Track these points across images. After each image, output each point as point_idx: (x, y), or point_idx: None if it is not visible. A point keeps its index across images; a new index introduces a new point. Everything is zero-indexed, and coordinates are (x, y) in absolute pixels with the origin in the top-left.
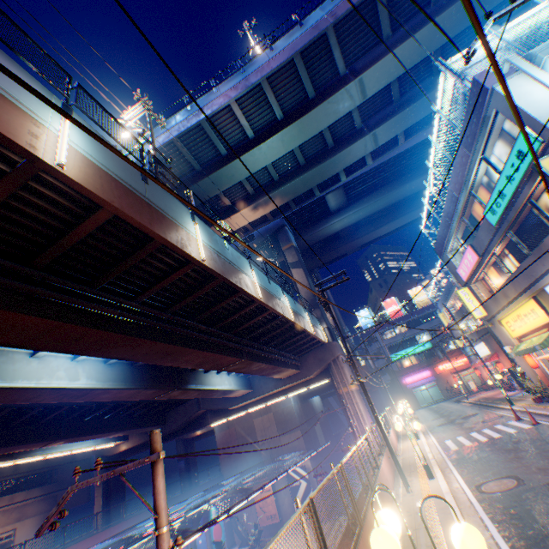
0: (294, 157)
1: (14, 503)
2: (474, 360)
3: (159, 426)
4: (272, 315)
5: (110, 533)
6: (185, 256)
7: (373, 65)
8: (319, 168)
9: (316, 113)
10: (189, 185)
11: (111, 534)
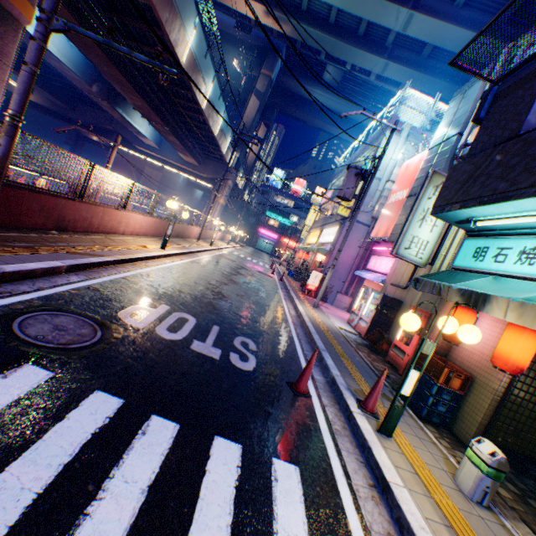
0: (331, 9)
1: None
2: None
3: (68, 109)
4: (205, 121)
5: None
6: (174, 52)
7: (428, 16)
8: (336, 43)
9: (368, 0)
10: None
11: None
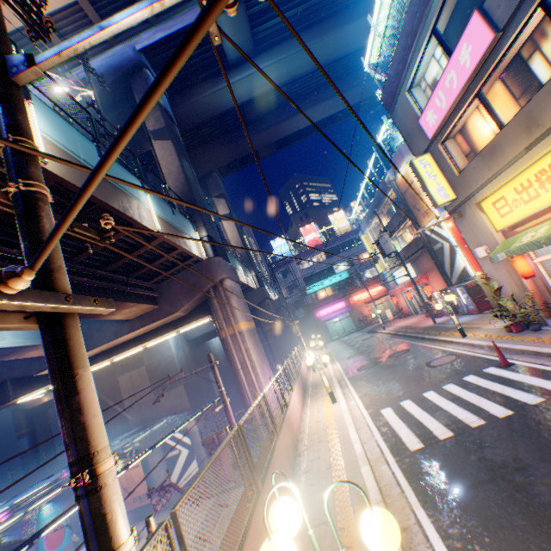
0: None
1: None
2: (394, 287)
3: None
4: None
5: None
6: None
7: None
8: None
9: None
10: None
11: None
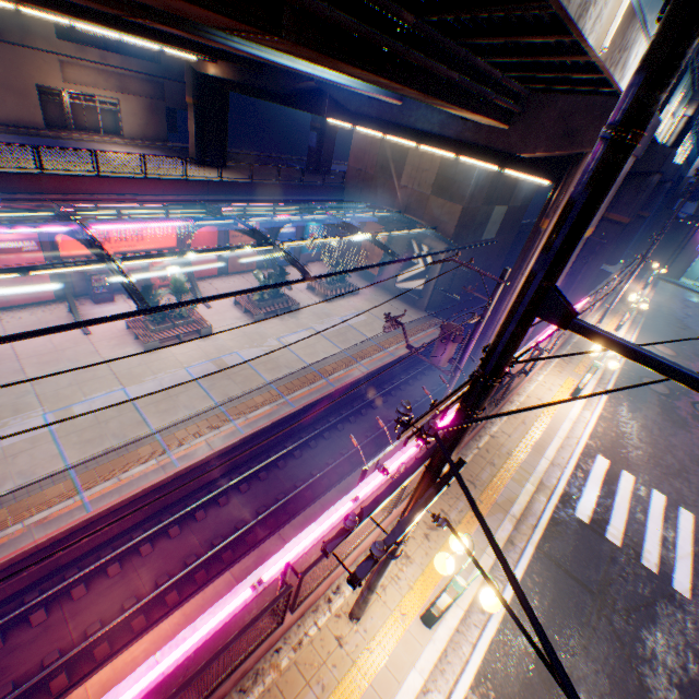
0: None
1: (108, 67)
2: None
3: (254, 71)
4: None
5: (162, 188)
6: None
7: None
8: None
9: None
10: None
11: (164, 190)
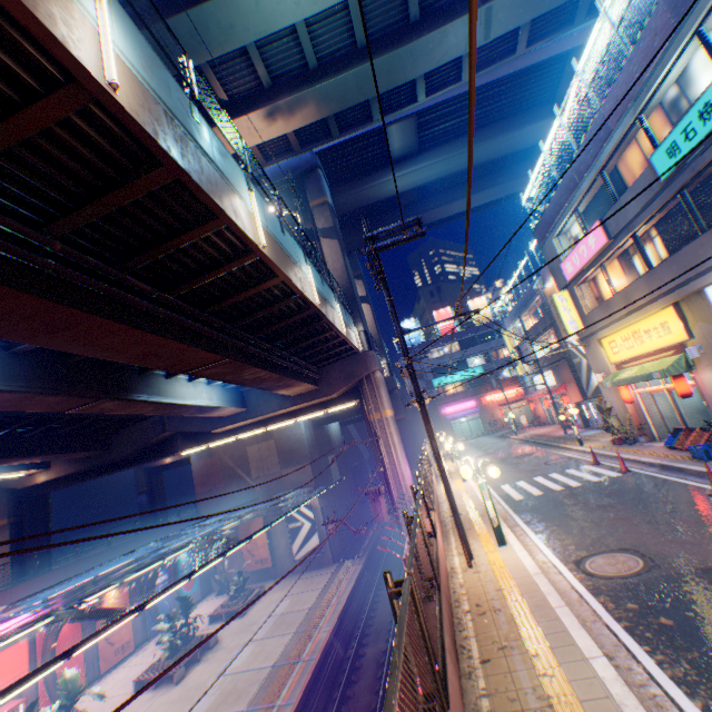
0: (349, 25)
1: None
2: (533, 392)
3: (101, 452)
4: (283, 291)
5: (10, 595)
6: (47, 44)
7: None
8: (389, 59)
9: None
10: (140, 26)
11: (12, 597)
